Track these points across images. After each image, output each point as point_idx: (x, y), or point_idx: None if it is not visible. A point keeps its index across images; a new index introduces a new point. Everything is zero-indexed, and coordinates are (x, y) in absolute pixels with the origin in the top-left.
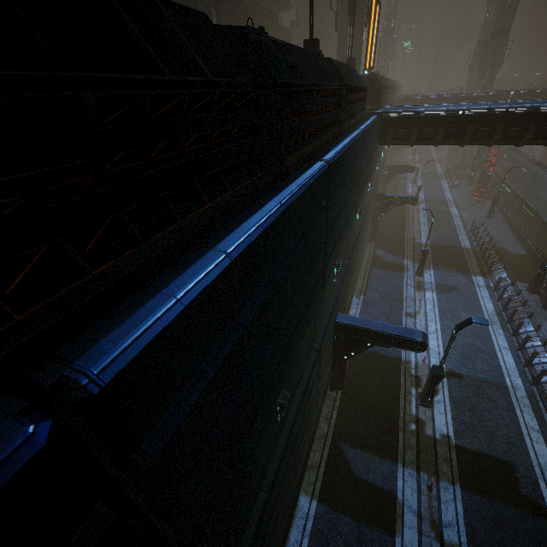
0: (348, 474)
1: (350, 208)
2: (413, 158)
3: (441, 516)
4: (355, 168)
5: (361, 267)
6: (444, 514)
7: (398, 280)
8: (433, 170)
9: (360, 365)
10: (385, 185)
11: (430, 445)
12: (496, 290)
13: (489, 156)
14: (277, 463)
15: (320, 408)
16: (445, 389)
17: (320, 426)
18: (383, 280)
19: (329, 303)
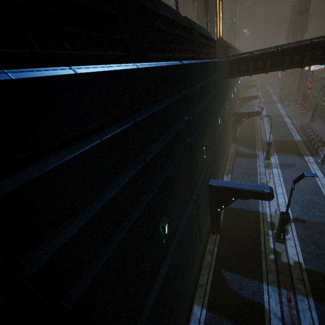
0: (227, 290)
1: (210, 109)
2: (257, 94)
3: (300, 322)
4: (210, 83)
5: (228, 158)
6: (302, 320)
7: (253, 163)
8: (271, 99)
9: (231, 217)
10: (239, 109)
11: (286, 269)
12: (322, 163)
13: (306, 84)
14: (165, 272)
15: (205, 246)
16: (293, 230)
17: (206, 258)
18: (243, 164)
19: (202, 171)
